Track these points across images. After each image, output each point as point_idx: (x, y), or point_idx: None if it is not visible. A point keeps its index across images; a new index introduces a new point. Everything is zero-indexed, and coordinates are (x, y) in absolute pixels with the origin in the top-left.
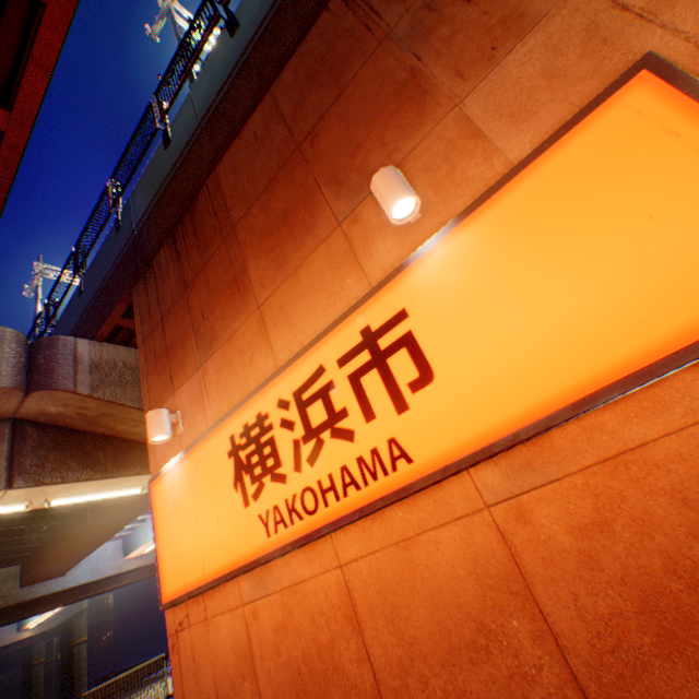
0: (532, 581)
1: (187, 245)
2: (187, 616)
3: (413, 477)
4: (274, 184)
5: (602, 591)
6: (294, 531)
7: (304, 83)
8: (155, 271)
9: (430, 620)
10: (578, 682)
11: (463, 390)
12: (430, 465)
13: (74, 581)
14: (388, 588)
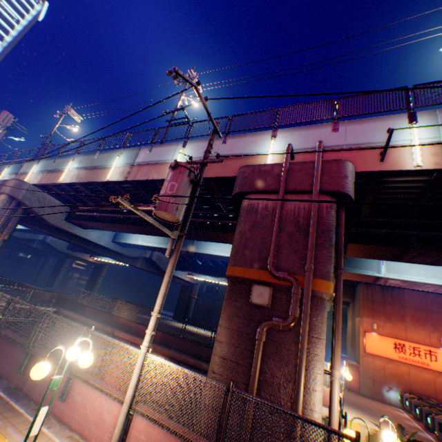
0: (434, 382)
1: (386, 294)
2: (366, 355)
3: (427, 367)
4: (418, 309)
5: (441, 386)
6: (404, 360)
7: (433, 301)
8: (371, 287)
9: (420, 379)
10: (435, 390)
11: (439, 364)
12: (430, 368)
13: (177, 274)
14: (415, 373)
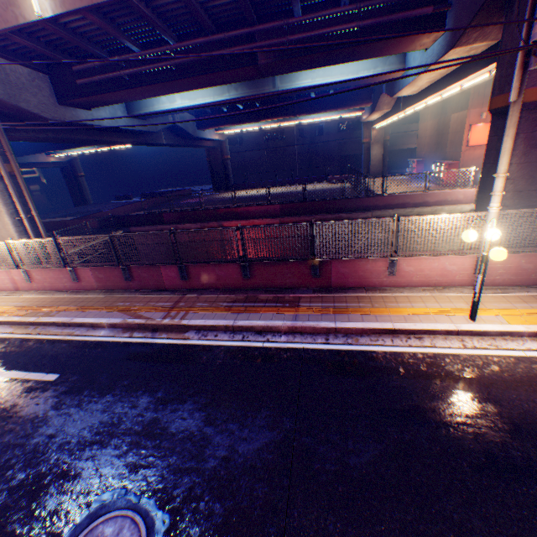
0: None
1: None
2: (467, 150)
3: None
4: None
5: None
6: None
7: None
8: None
9: None
10: None
11: None
12: None
13: (207, 137)
14: None
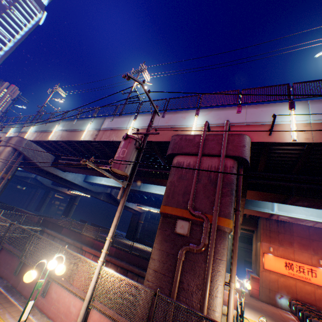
0: (314, 292)
1: (280, 225)
2: (264, 270)
3: (309, 281)
4: (303, 238)
5: (319, 296)
6: (292, 276)
7: (314, 232)
8: (269, 220)
9: (304, 290)
10: (314, 299)
11: (318, 280)
12: (312, 282)
13: (129, 205)
14: (300, 285)
